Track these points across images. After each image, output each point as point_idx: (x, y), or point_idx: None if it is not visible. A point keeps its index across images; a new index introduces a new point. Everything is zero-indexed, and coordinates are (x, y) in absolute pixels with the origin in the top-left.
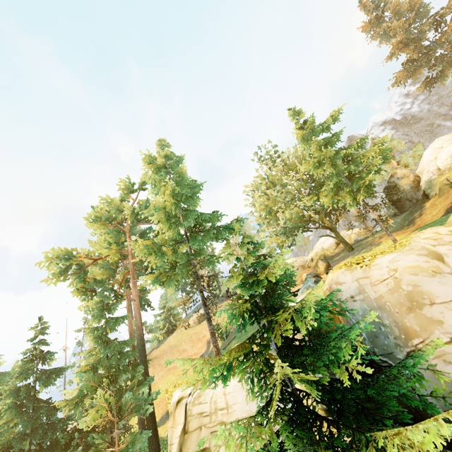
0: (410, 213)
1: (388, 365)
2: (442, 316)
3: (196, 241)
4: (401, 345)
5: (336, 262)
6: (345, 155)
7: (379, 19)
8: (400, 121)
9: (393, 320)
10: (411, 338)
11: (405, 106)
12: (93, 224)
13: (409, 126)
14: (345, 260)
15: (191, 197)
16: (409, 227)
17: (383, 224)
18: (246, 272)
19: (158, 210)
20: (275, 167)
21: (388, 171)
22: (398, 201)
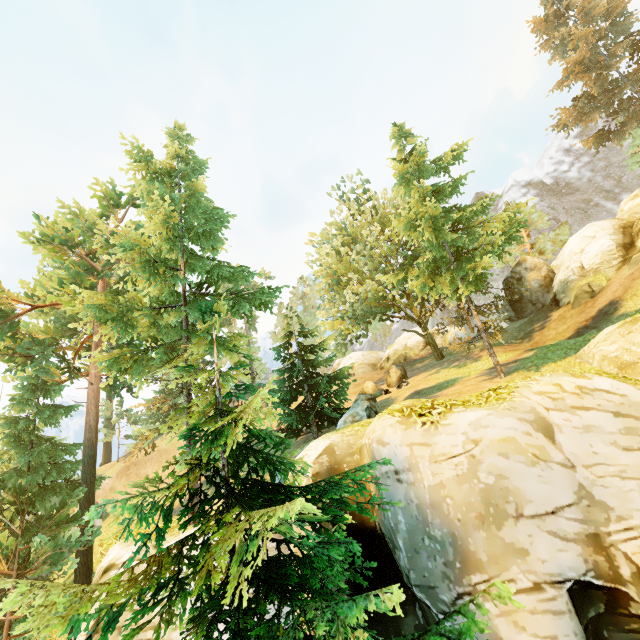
0: (530, 322)
1: (425, 602)
2: (530, 539)
3: (196, 310)
4: (452, 579)
5: (416, 371)
6: (459, 219)
7: (560, 18)
8: (550, 186)
9: (450, 531)
10: (471, 570)
11: (562, 166)
12: (37, 246)
13: (559, 197)
14: (427, 373)
15: (206, 235)
16: (524, 342)
17: (487, 338)
18: (217, 403)
19: (129, 246)
20: (361, 214)
21: (516, 254)
22: (518, 301)
